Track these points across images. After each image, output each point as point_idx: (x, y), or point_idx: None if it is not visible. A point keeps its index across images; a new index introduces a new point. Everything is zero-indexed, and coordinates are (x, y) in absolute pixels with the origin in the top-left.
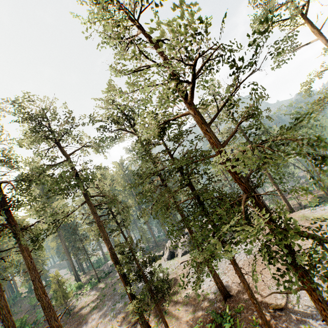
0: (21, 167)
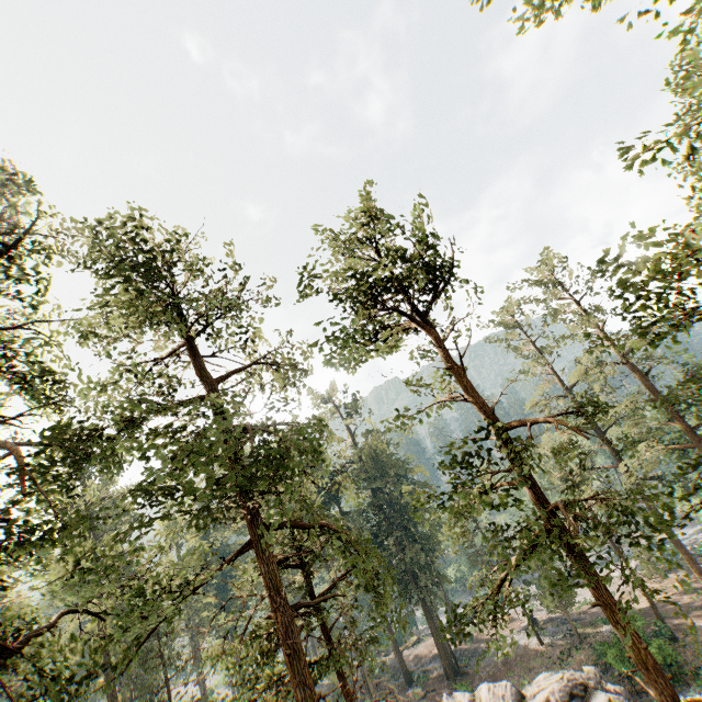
0: (66, 405)
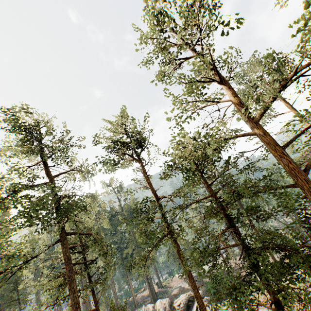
0: None
